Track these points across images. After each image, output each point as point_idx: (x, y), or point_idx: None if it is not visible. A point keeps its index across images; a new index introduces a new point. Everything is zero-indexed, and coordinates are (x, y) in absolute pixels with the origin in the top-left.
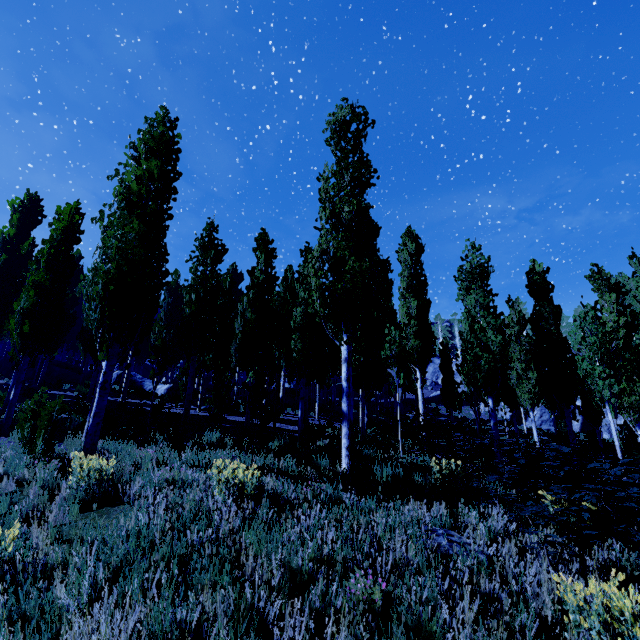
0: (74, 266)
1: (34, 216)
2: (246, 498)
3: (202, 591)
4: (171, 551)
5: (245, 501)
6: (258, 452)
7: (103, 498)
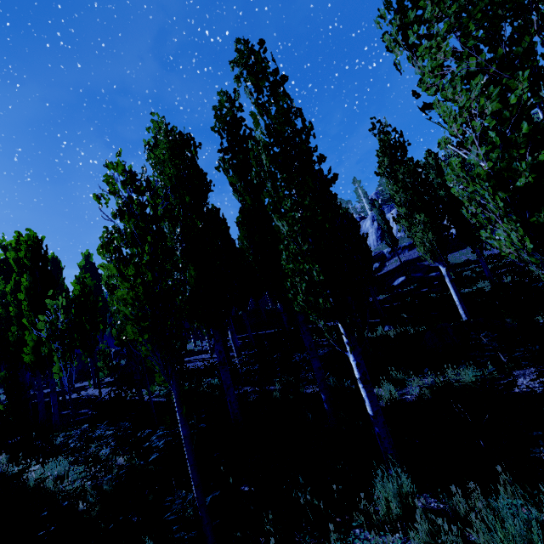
0: None
1: None
2: None
3: None
4: None
5: None
6: None
7: None
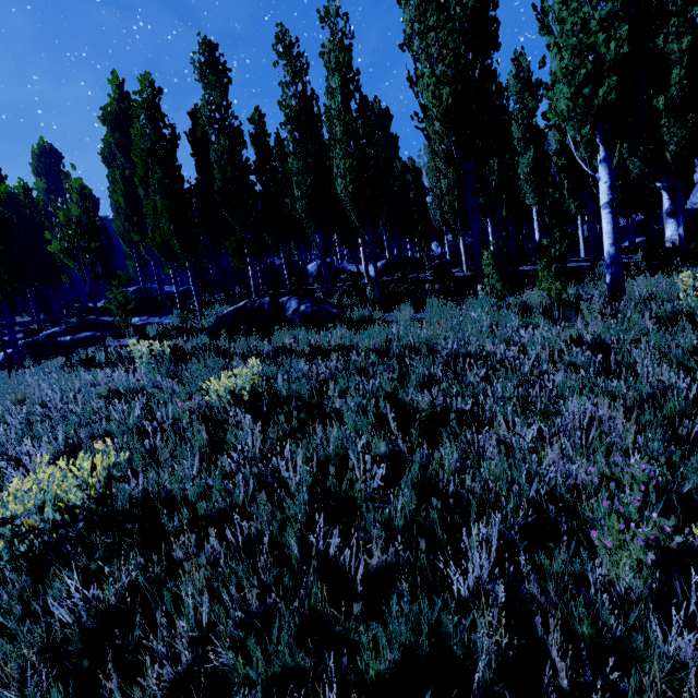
0: (365, 100)
1: (222, 72)
2: None
3: None
4: None
5: None
6: None
7: None
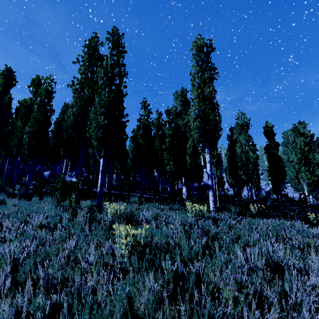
0: (53, 110)
1: (11, 81)
2: (204, 218)
3: (245, 246)
4: (217, 234)
5: (206, 219)
6: (168, 205)
7: (128, 223)
